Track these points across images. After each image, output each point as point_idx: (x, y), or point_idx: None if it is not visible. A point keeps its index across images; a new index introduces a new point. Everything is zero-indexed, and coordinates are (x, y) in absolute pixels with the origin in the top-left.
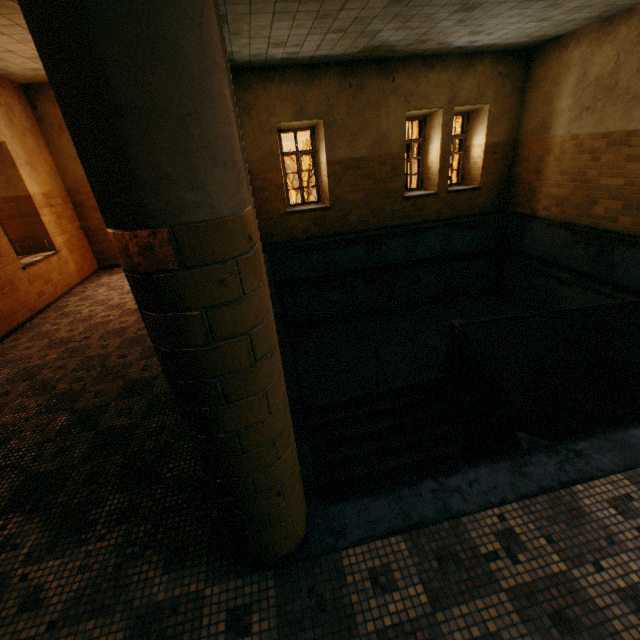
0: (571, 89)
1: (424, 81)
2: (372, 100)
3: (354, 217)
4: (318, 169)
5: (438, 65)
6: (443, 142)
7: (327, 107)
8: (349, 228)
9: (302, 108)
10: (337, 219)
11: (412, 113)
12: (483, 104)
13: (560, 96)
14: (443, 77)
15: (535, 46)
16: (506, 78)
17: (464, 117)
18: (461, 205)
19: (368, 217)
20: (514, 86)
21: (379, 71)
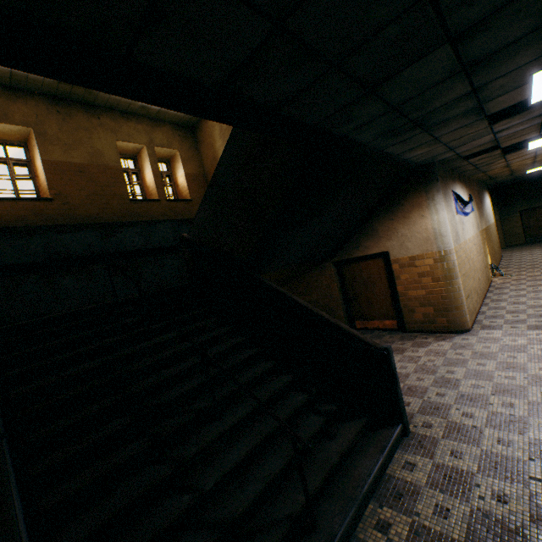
0: (219, 136)
1: (126, 126)
2: (83, 126)
3: (82, 211)
4: (36, 176)
5: (134, 119)
6: (153, 166)
7: (37, 120)
8: (78, 220)
9: (7, 114)
10: (62, 211)
11: (123, 146)
12: (175, 149)
13: (216, 141)
14: (140, 127)
15: (195, 125)
16: (184, 139)
17: (167, 164)
18: (182, 211)
19: (98, 212)
20: (191, 144)
21: (85, 110)
